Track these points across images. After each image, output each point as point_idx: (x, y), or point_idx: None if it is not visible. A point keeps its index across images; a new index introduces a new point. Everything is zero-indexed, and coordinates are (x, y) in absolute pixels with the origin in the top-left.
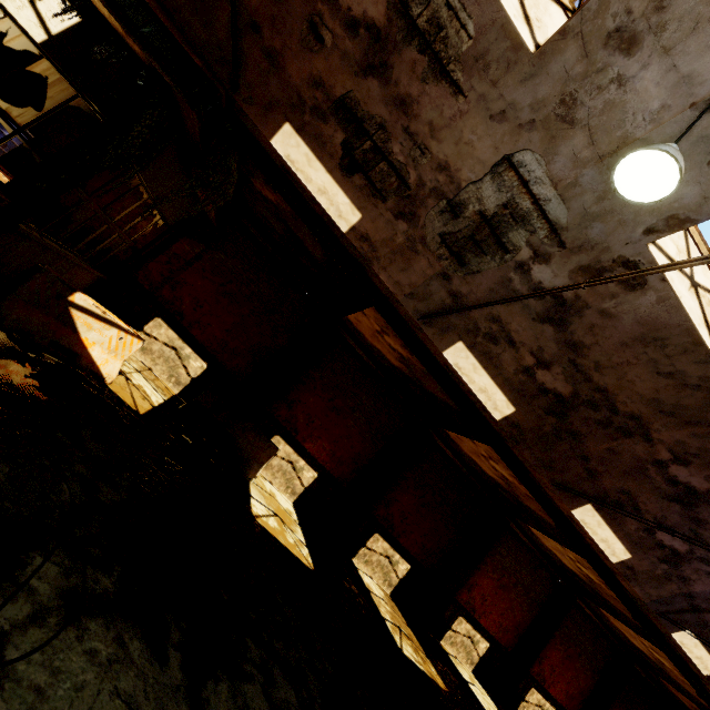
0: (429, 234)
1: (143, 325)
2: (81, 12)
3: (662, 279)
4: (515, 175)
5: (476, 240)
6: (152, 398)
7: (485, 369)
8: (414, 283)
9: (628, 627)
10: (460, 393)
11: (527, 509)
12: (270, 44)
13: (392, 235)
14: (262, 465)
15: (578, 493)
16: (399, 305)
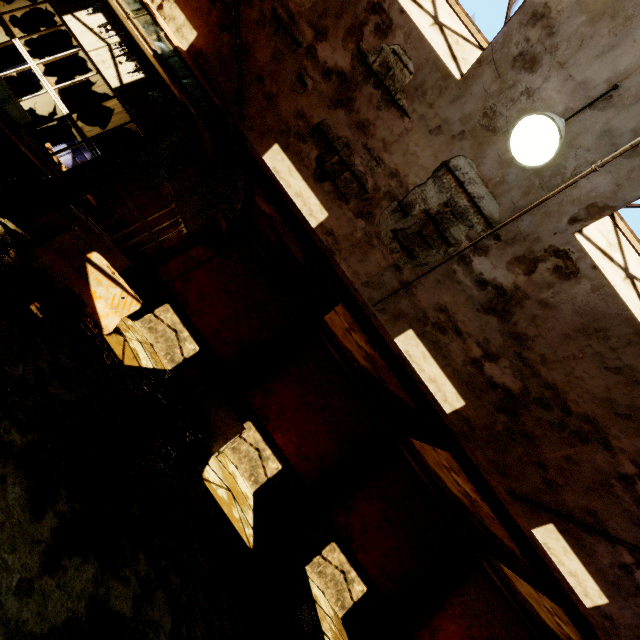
0: (383, 230)
1: (155, 309)
2: (146, 72)
3: (593, 266)
4: (452, 178)
5: (423, 235)
6: (142, 361)
7: (434, 359)
8: (370, 273)
9: None
10: (415, 386)
11: (494, 538)
12: (269, 90)
13: (352, 231)
14: (227, 441)
15: (534, 502)
16: (357, 293)
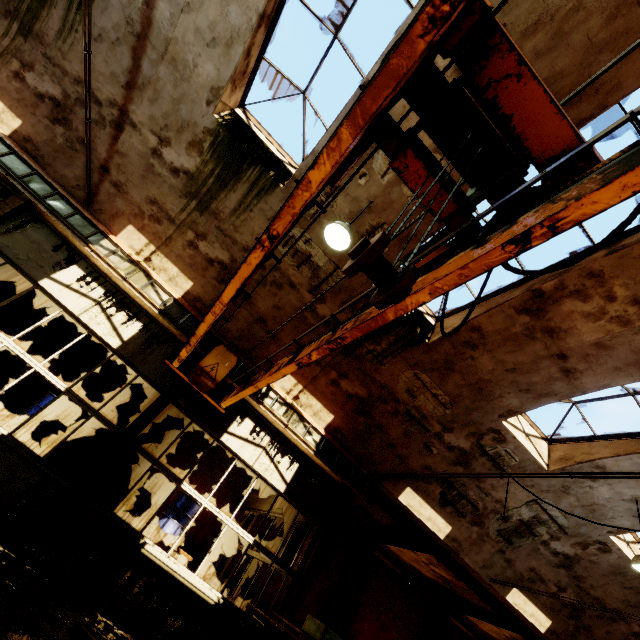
0: (491, 531)
1: None
2: (298, 459)
3: (619, 549)
4: (539, 506)
5: (517, 531)
6: None
7: (530, 601)
8: (484, 559)
9: None
10: (507, 611)
11: None
12: (400, 452)
13: (469, 534)
14: None
15: None
16: (475, 572)
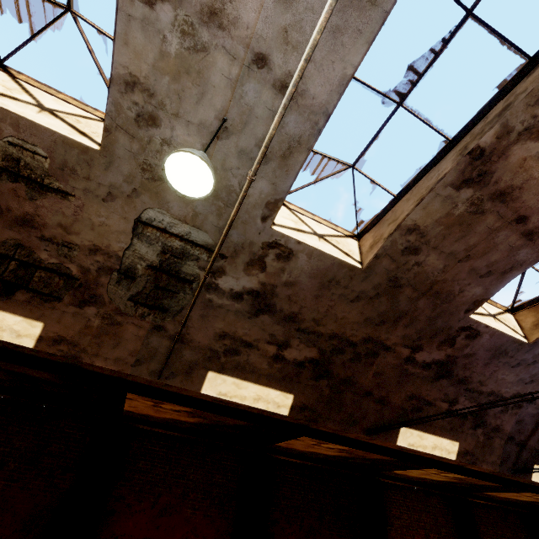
0: (120, 304)
1: None
2: None
3: (298, 242)
4: (153, 229)
5: (162, 287)
6: None
7: (246, 380)
8: (134, 350)
9: (509, 492)
10: (248, 412)
11: (378, 461)
12: None
13: (86, 323)
14: None
15: (385, 427)
16: (134, 377)
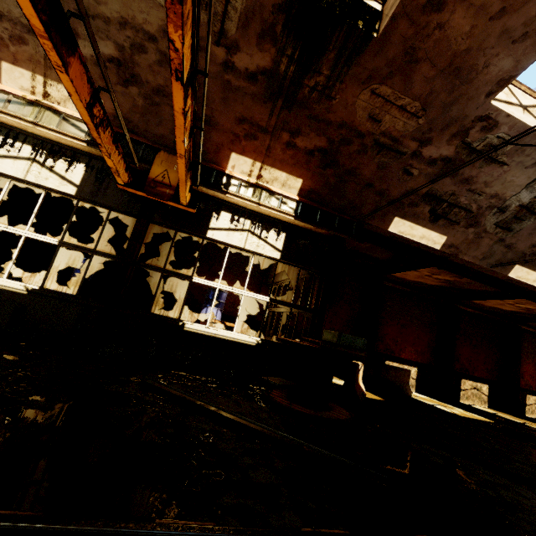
0: (488, 226)
1: None
2: (283, 230)
3: None
4: None
5: (517, 217)
6: None
7: (533, 270)
8: (483, 252)
9: None
10: (510, 285)
11: None
12: (379, 189)
13: (465, 237)
14: (408, 384)
15: None
16: (475, 265)
